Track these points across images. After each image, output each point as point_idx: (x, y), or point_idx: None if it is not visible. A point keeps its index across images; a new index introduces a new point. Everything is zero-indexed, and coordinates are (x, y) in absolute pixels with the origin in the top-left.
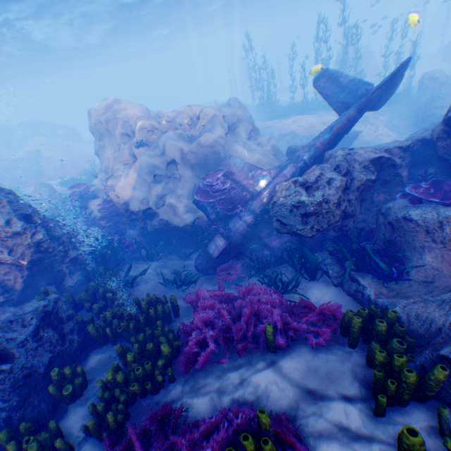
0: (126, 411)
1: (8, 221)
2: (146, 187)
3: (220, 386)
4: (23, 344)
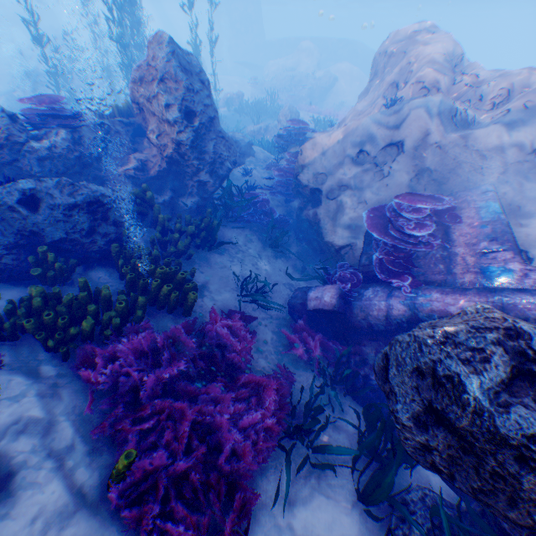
0: (11, 332)
1: (168, 105)
2: (336, 162)
3: (51, 423)
4: (54, 208)
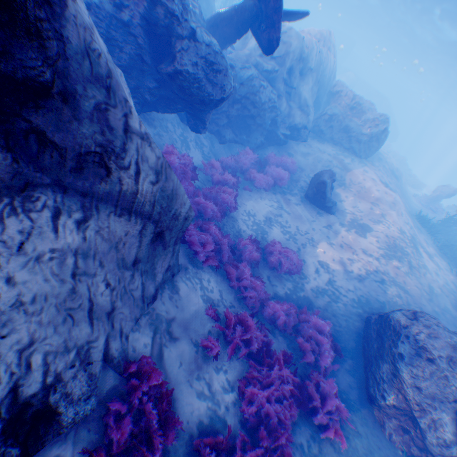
0: None
1: None
2: None
3: None
4: None
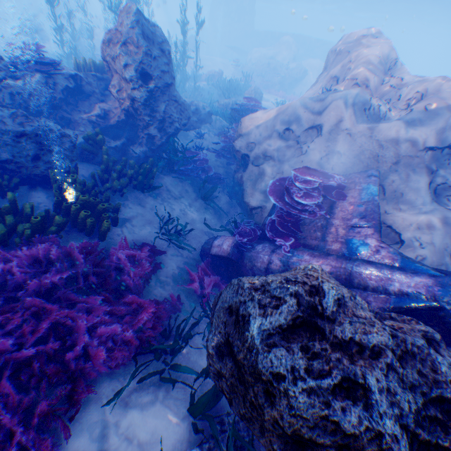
0: None
1: (127, 65)
2: (266, 135)
3: None
4: (5, 133)
